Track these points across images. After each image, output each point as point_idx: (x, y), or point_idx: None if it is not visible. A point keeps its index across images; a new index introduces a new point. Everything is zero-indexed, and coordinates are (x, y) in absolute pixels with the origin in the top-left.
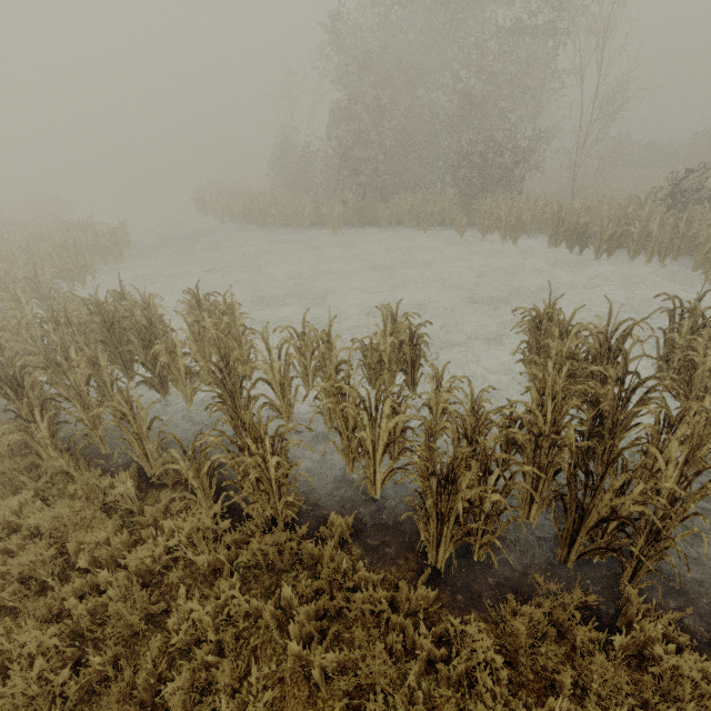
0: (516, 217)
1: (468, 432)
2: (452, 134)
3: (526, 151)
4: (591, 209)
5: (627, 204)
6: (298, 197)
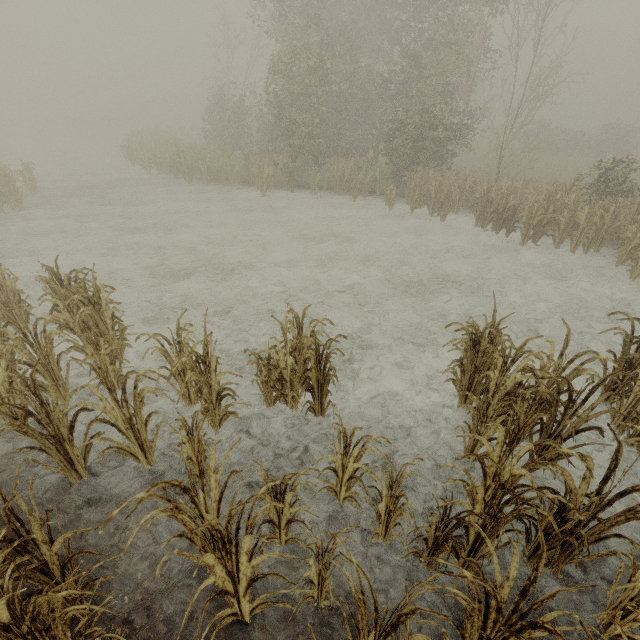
0: (445, 194)
1: (382, 516)
2: (387, 102)
3: (458, 126)
4: (517, 191)
5: (555, 191)
6: (227, 153)
